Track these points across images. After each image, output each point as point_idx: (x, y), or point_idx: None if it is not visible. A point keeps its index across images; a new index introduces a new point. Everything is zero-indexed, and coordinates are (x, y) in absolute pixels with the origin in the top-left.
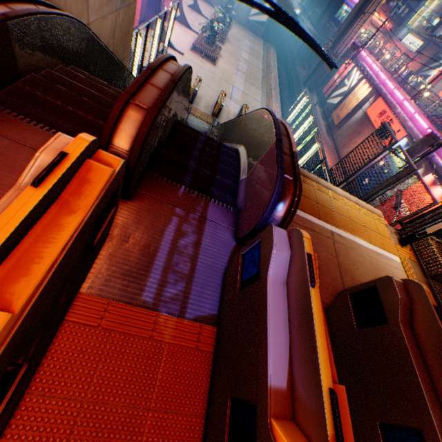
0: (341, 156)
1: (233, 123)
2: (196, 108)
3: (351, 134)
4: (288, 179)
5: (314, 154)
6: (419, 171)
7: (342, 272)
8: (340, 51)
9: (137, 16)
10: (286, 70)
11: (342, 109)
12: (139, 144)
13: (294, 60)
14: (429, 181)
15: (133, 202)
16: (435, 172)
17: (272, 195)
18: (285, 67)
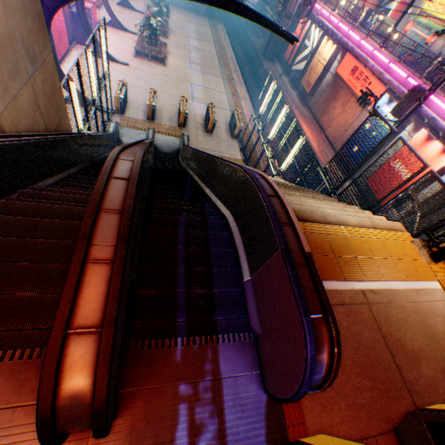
0: (322, 125)
1: (208, 161)
2: (160, 124)
3: (326, 99)
4: (316, 318)
5: (294, 131)
6: (409, 127)
7: (392, 349)
8: (292, 9)
9: (64, 37)
10: (241, 44)
11: (310, 74)
12: (101, 405)
13: (246, 30)
14: (423, 137)
15: (121, 417)
16: (427, 124)
17: (306, 365)
18: (238, 40)
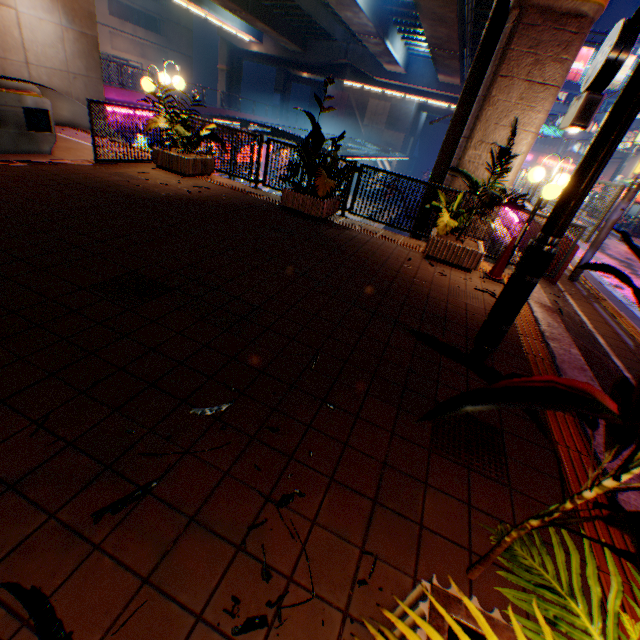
0: None
1: None
2: None
3: None
4: None
5: None
6: None
7: None
8: None
9: None
10: None
11: None
12: None
13: None
14: None
15: None
16: None
17: None
18: None
